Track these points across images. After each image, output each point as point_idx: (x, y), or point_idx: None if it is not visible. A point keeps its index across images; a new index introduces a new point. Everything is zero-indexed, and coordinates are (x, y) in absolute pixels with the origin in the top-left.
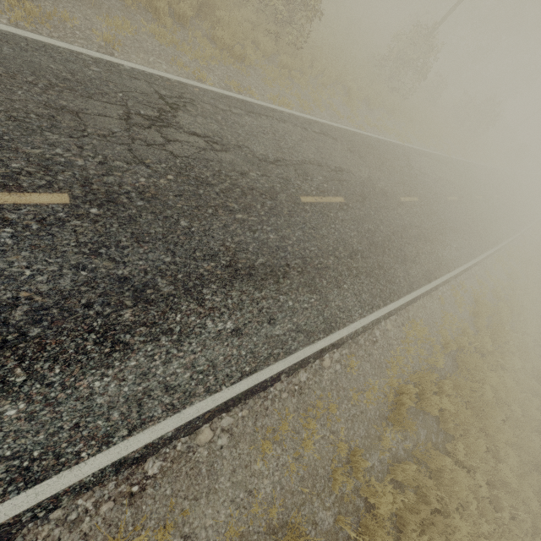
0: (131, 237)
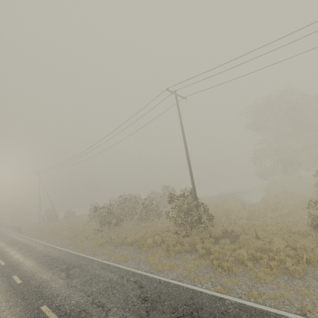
0: None
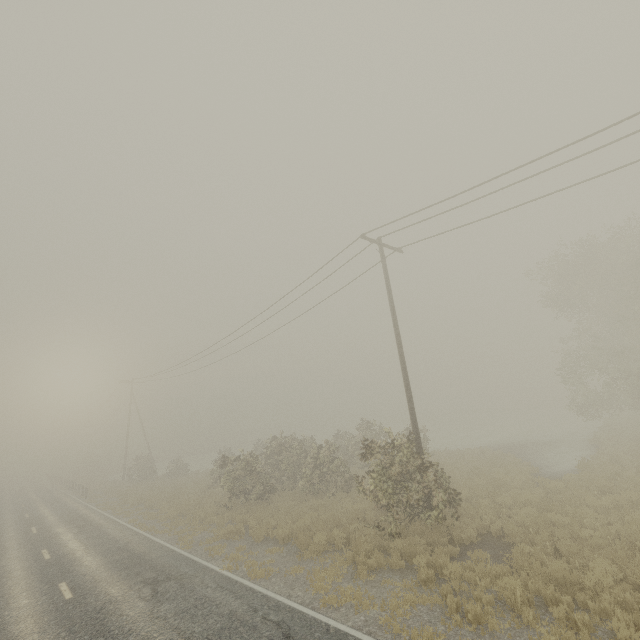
0: (19, 539)
